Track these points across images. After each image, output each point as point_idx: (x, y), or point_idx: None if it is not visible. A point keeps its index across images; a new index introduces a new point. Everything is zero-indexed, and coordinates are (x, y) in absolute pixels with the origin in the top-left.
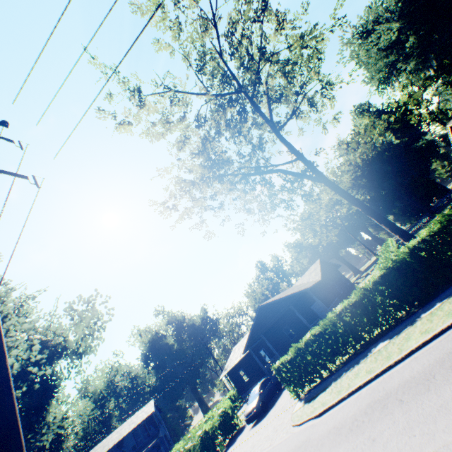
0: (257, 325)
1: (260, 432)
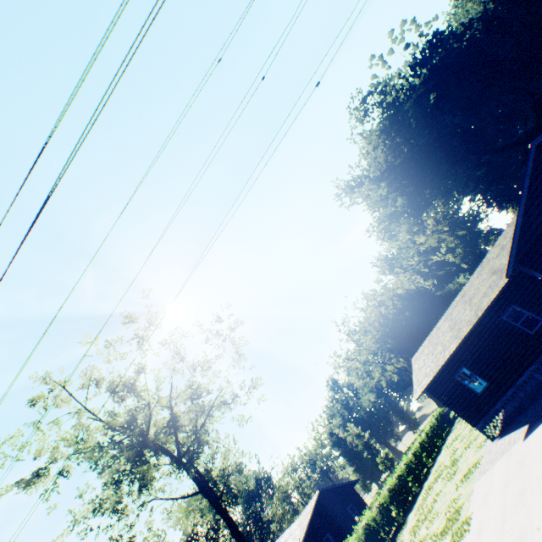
0: None
1: None
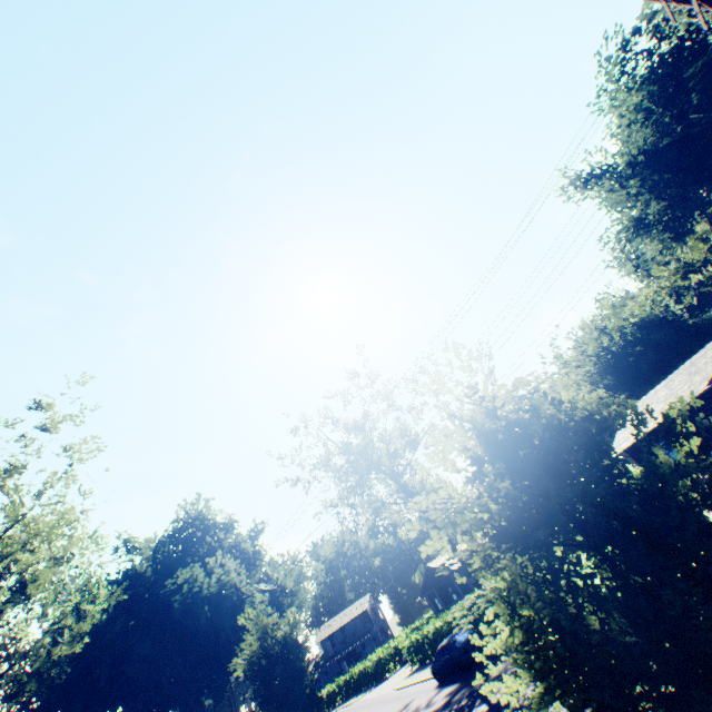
0: (428, 578)
1: (397, 676)
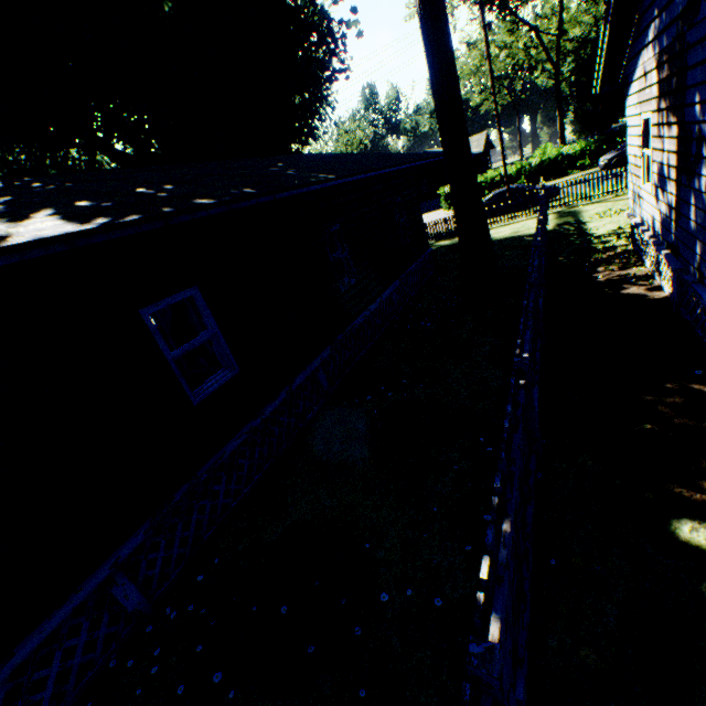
0: (412, 168)
1: None
